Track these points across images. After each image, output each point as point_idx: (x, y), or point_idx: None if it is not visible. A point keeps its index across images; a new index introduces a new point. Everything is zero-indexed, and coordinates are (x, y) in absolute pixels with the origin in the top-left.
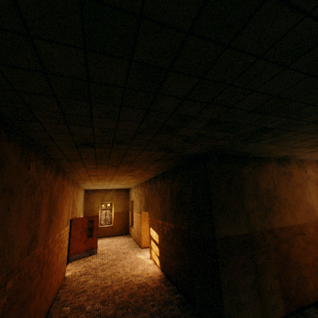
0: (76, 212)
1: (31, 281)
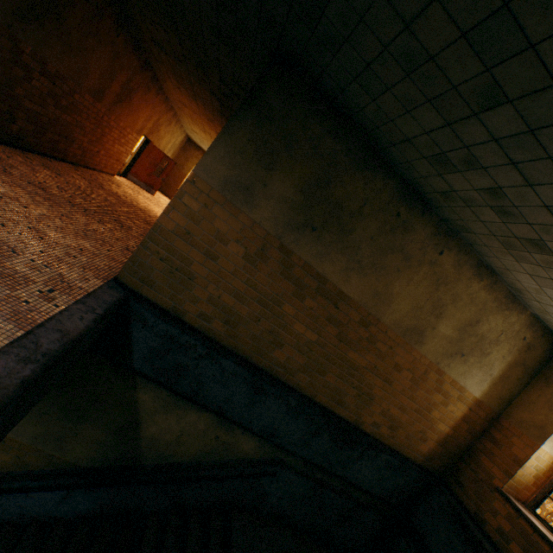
0: (157, 140)
1: (87, 119)
